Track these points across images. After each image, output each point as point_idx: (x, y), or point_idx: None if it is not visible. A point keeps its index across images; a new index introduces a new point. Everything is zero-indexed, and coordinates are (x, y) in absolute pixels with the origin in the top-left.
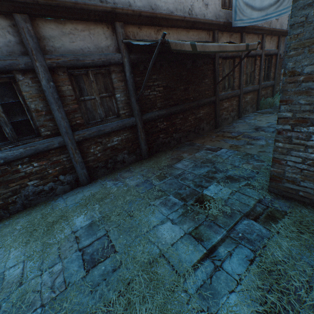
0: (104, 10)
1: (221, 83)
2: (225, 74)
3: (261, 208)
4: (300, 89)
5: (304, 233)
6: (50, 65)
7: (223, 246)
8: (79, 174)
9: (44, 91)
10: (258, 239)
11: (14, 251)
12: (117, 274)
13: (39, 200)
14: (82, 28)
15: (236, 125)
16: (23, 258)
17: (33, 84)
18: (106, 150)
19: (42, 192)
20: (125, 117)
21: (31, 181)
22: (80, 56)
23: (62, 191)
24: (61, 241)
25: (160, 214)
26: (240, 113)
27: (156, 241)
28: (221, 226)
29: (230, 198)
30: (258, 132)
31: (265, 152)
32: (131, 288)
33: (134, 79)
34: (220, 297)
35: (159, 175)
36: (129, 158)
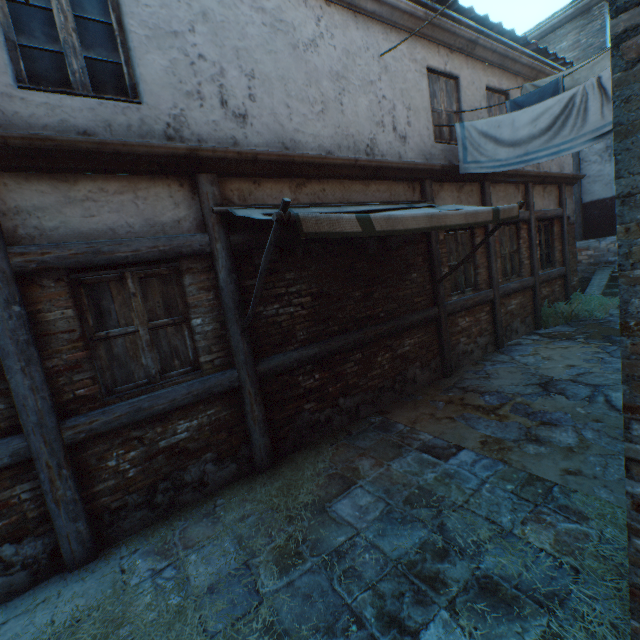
0: (170, 153)
1: (448, 278)
2: (456, 260)
3: None
4: None
5: None
6: (22, 266)
7: None
8: (63, 536)
9: None
10: None
11: None
12: None
13: None
14: (119, 188)
15: (494, 370)
16: None
17: None
18: (155, 458)
19: None
20: (214, 371)
21: None
22: (104, 243)
23: (1, 591)
24: None
25: None
26: (499, 337)
27: None
28: None
29: None
30: (550, 398)
31: (582, 477)
32: None
33: (238, 283)
34: None
35: (283, 548)
36: (220, 472)
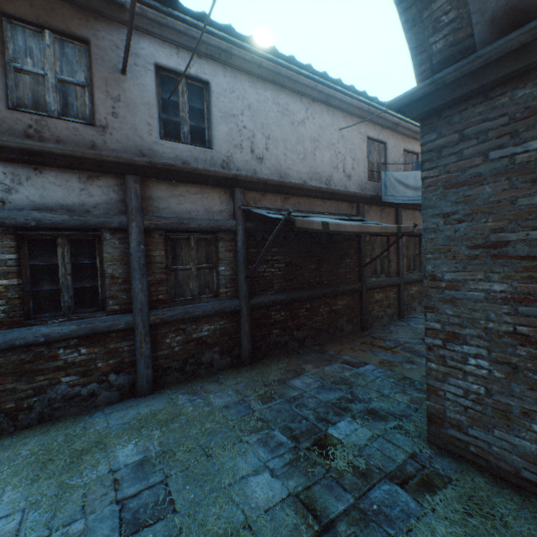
0: (225, 176)
1: (370, 265)
2: (376, 255)
3: (413, 468)
4: (444, 296)
5: (474, 515)
6: (148, 226)
7: (346, 521)
8: (140, 375)
9: (131, 255)
10: (402, 517)
11: (11, 492)
12: None
13: (66, 411)
14: (196, 191)
15: (395, 330)
16: (24, 504)
17: (120, 245)
18: (189, 343)
19: (77, 397)
20: (226, 298)
21: (67, 376)
22: (185, 219)
23: (105, 400)
24: (90, 483)
25: (255, 457)
26: (402, 310)
27: (241, 501)
28: (347, 490)
29: (368, 446)
30: None
31: None
32: None
33: (247, 250)
34: None
35: (263, 395)
36: (221, 361)
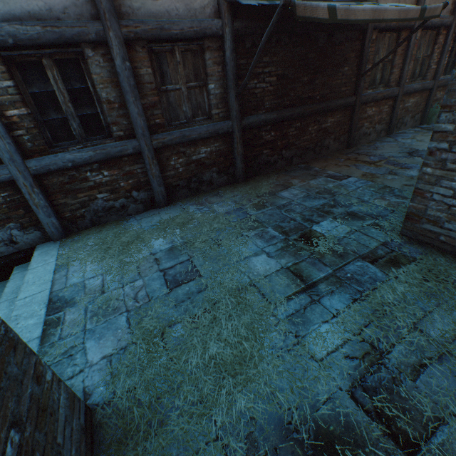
0: None
1: (369, 74)
2: (379, 60)
3: (383, 252)
4: None
5: (430, 281)
6: (127, 35)
7: (326, 283)
8: (156, 192)
9: (118, 75)
10: (370, 281)
11: (91, 265)
12: (203, 295)
13: (108, 219)
14: None
15: (381, 146)
16: (102, 271)
17: (105, 64)
18: (190, 165)
19: (113, 209)
20: (219, 120)
21: (100, 194)
22: (165, 22)
23: (134, 210)
24: (140, 260)
25: (254, 246)
26: (392, 126)
27: (247, 271)
28: (327, 265)
29: (346, 238)
30: (411, 158)
31: (412, 187)
32: (217, 307)
33: (236, 61)
34: (311, 324)
35: (257, 204)
36: (219, 179)
